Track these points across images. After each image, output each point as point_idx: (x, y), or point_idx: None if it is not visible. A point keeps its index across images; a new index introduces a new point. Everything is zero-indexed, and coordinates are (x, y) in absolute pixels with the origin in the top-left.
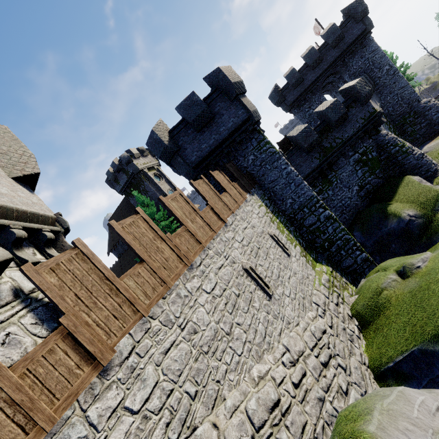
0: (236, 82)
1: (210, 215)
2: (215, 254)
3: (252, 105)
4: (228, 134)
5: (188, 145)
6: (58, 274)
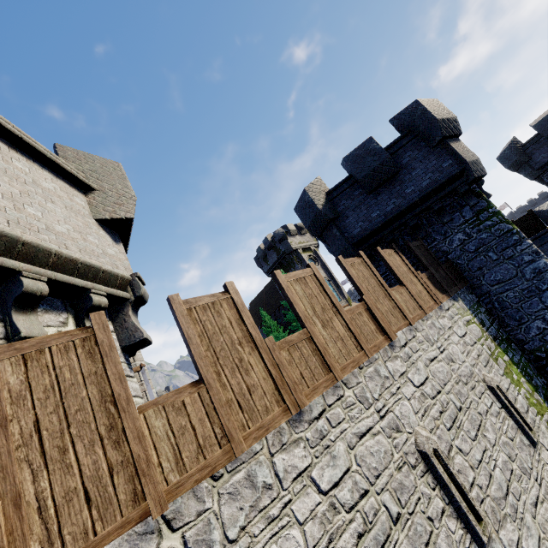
0: (444, 119)
1: (362, 319)
2: (357, 399)
3: (471, 154)
4: (418, 197)
5: (352, 212)
6: (31, 369)
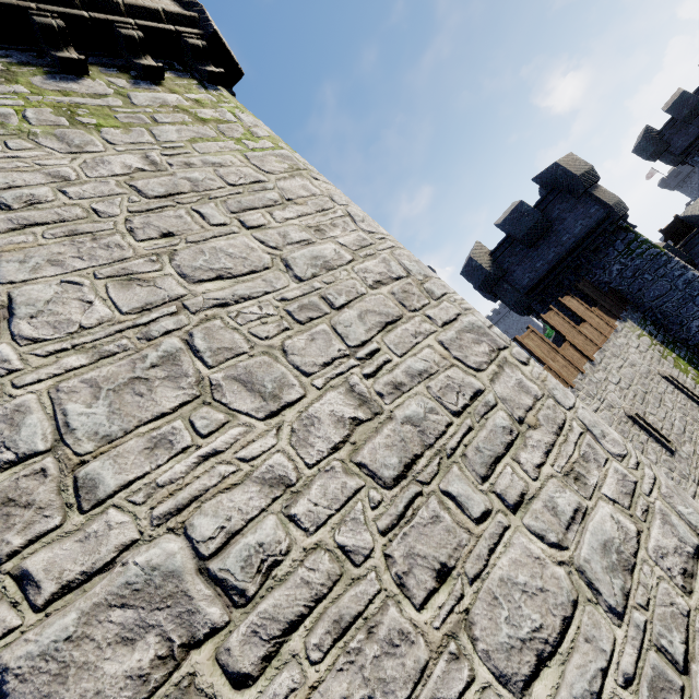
0: (583, 173)
1: (570, 352)
2: (586, 396)
3: (612, 196)
4: (574, 242)
5: (517, 267)
6: None
